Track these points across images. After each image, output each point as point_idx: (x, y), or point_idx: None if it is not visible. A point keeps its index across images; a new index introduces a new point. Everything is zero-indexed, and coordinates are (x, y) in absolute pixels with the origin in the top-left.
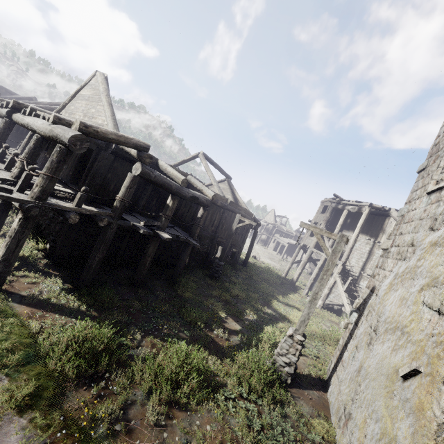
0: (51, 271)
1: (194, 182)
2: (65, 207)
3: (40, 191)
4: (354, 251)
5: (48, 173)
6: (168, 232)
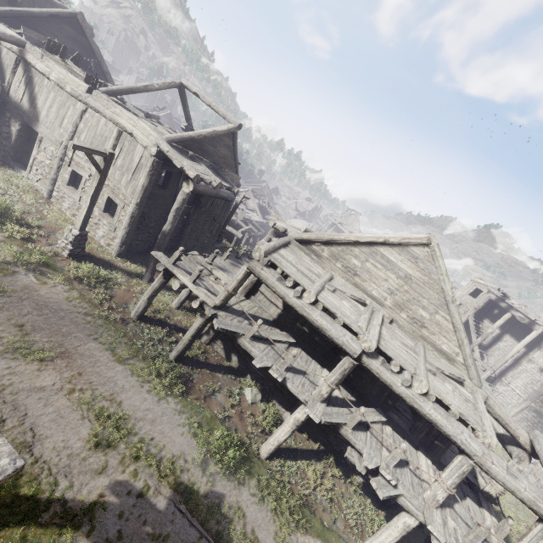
0: None
1: None
2: None
3: None
4: (496, 350)
5: None
6: None
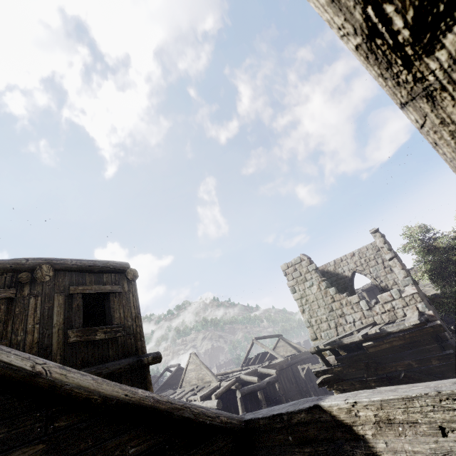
0: None
1: (262, 371)
2: None
3: None
4: None
5: None
6: None
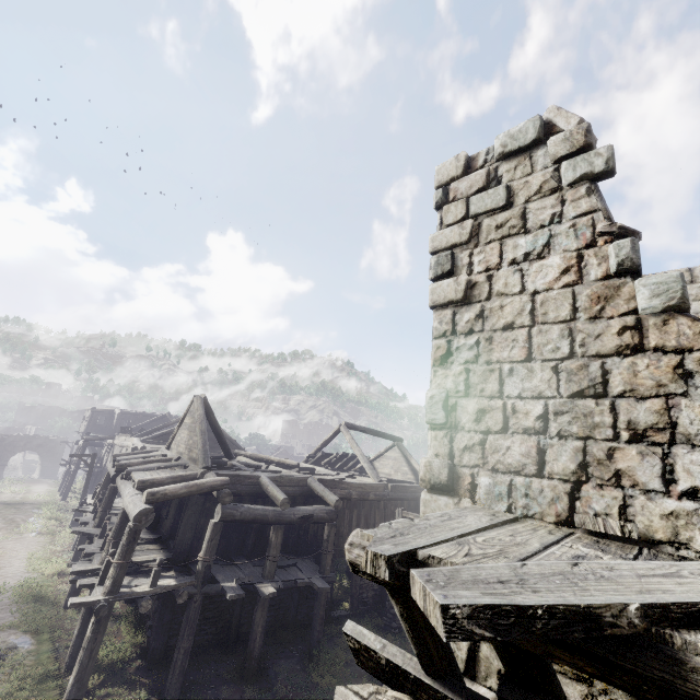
0: (140, 679)
1: (314, 487)
2: (137, 593)
3: (112, 583)
4: None
5: (119, 559)
6: (279, 579)
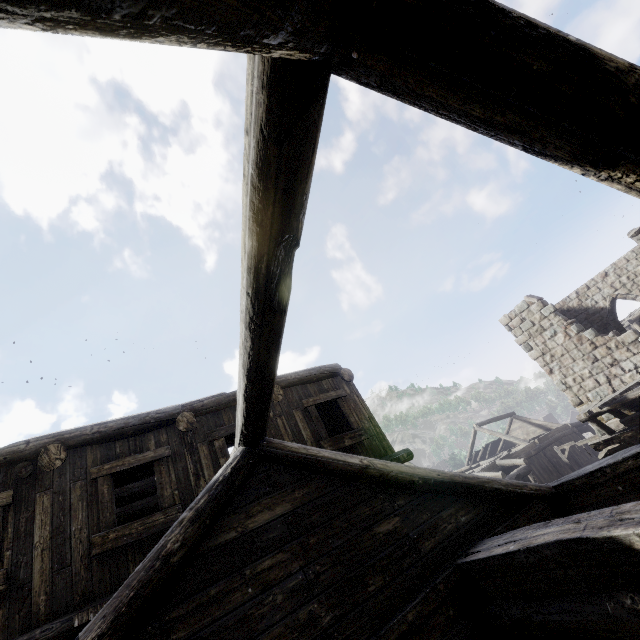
0: None
1: (503, 463)
2: None
3: None
4: None
5: None
6: None
